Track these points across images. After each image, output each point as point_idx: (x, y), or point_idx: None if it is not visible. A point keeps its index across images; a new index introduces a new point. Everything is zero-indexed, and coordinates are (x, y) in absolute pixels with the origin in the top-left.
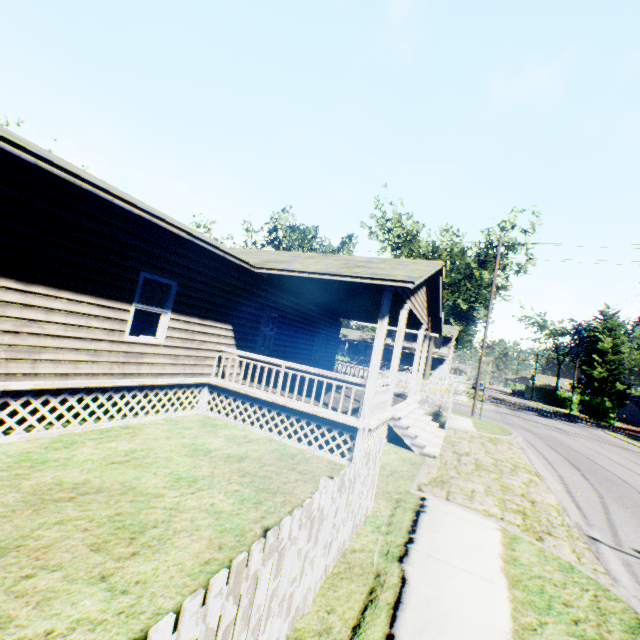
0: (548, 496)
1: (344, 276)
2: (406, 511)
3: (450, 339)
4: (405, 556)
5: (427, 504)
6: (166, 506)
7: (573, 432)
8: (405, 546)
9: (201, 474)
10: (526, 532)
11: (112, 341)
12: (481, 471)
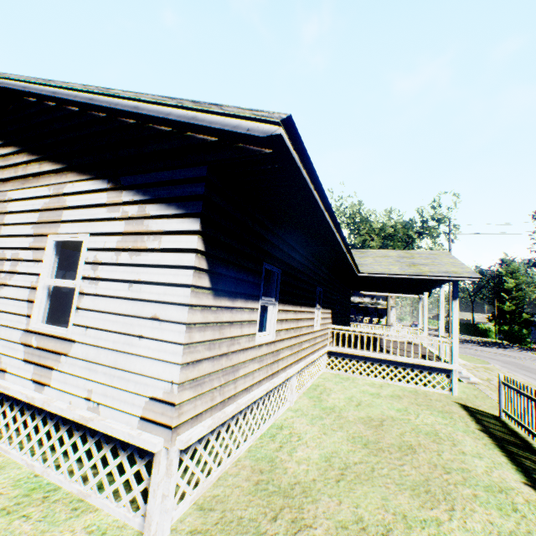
0: None
1: (429, 276)
2: None
3: None
4: None
5: None
6: (421, 423)
7: (517, 356)
8: None
9: (401, 407)
10: None
11: (311, 332)
12: None
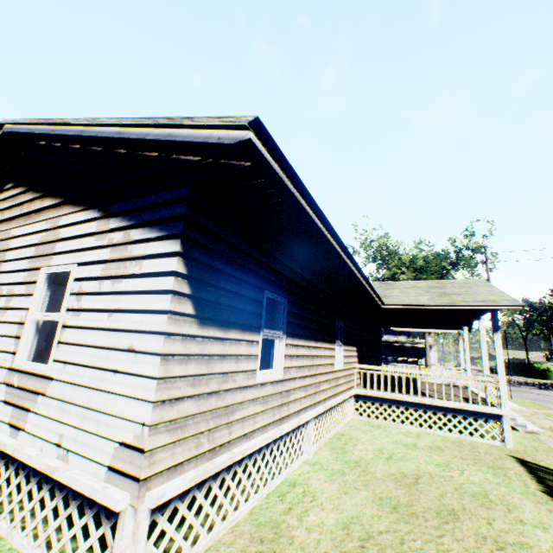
0: None
1: (463, 305)
2: None
3: None
4: None
5: None
6: (466, 482)
7: None
8: None
9: (441, 460)
10: None
11: (332, 371)
12: None
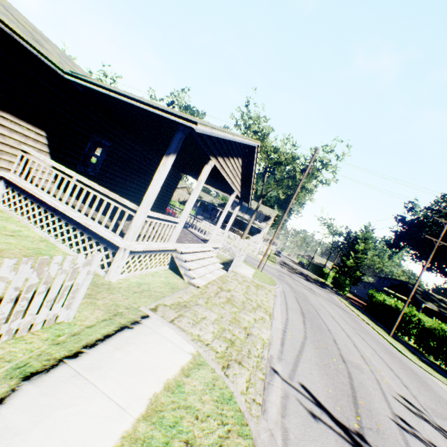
0: (266, 332)
1: (140, 102)
2: (110, 325)
3: (269, 218)
4: (42, 373)
5: (143, 322)
6: None
7: (319, 293)
8: (59, 361)
9: None
10: (219, 359)
11: None
12: (227, 305)
